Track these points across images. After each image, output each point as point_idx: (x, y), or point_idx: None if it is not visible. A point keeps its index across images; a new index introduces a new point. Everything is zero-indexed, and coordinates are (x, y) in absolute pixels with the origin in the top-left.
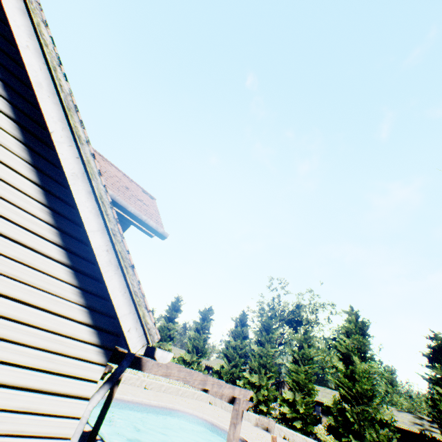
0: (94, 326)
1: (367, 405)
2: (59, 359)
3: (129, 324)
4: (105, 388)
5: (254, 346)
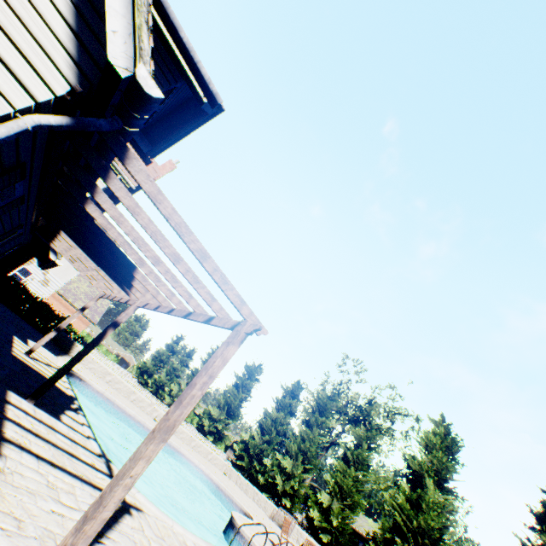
0: (76, 34)
1: None
2: (14, 21)
3: (117, 27)
4: (64, 118)
5: (299, 425)
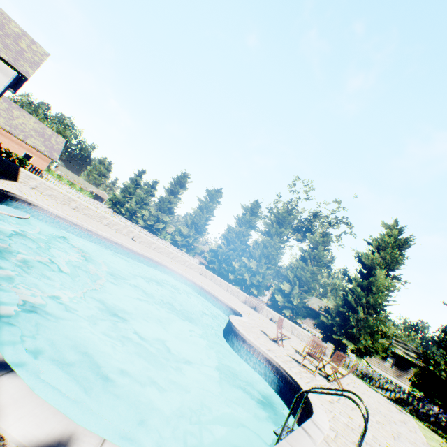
0: None
1: (373, 317)
2: None
3: None
4: None
5: (260, 236)
